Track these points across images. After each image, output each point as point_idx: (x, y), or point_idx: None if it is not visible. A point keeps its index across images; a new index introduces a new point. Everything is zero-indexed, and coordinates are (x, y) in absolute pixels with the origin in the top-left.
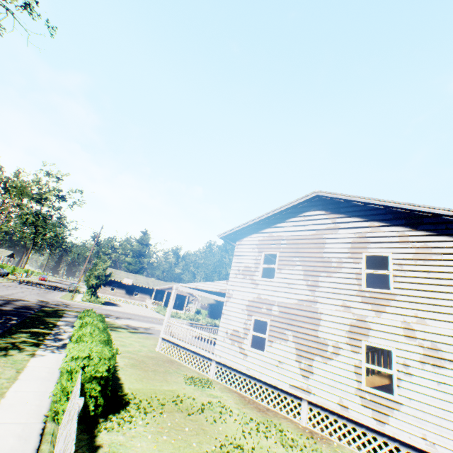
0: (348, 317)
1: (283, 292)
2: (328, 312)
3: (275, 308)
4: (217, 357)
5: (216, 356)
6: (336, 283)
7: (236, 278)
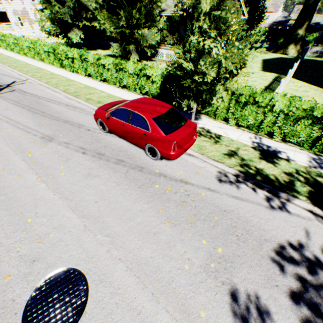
0: (33, 12)
1: (19, 7)
2: (29, 11)
3: (20, 13)
4: (17, 32)
5: (16, 32)
6: (27, 1)
7: (5, 3)
